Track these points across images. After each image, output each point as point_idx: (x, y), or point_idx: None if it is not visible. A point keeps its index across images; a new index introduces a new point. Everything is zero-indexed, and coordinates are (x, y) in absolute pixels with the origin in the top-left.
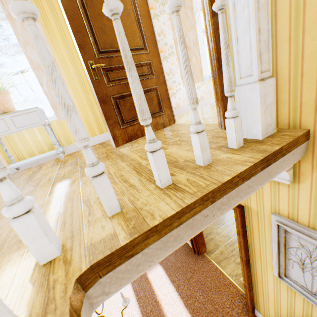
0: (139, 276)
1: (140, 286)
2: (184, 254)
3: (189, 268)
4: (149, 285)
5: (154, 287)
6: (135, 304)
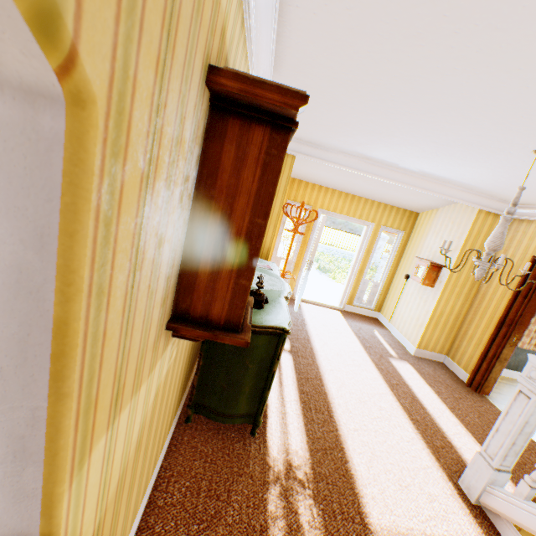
0: (378, 354)
1: (380, 361)
2: (449, 378)
3: (458, 391)
4: (393, 368)
5: (400, 373)
6: (374, 368)
